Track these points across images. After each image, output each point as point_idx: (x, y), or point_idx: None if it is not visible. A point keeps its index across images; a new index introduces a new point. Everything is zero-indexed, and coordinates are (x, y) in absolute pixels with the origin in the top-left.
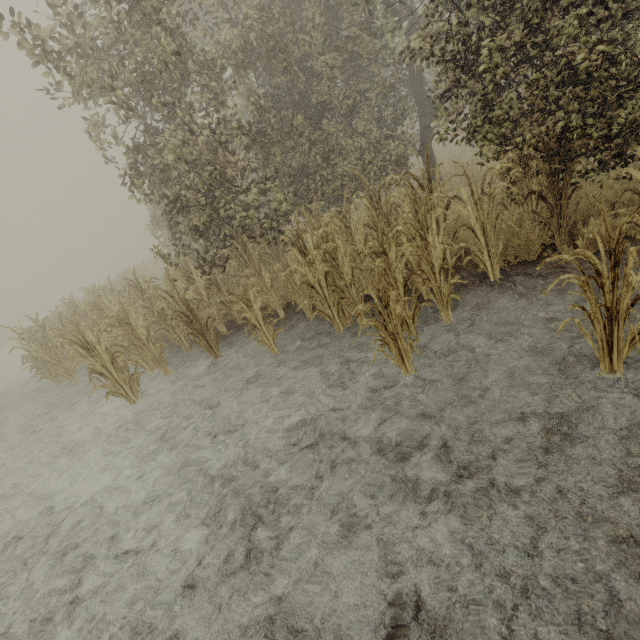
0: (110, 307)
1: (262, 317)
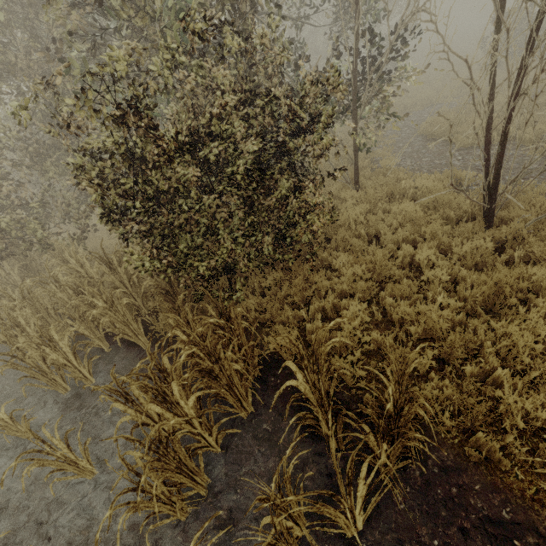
0: None
1: None
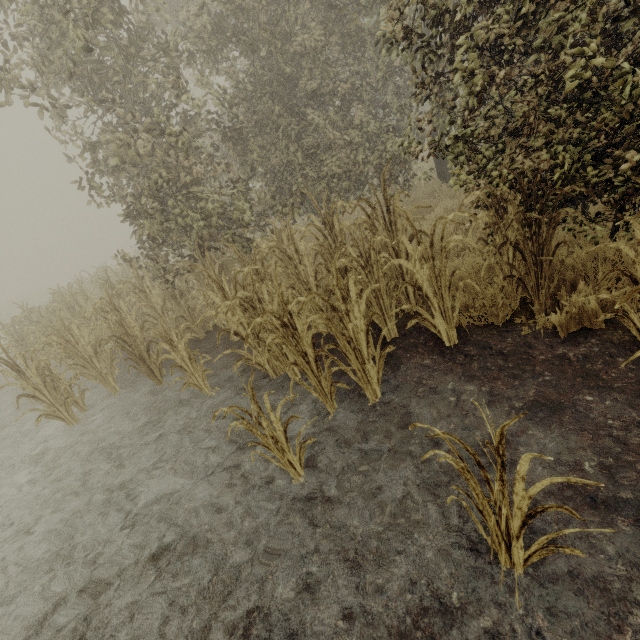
0: (84, 305)
1: (188, 357)
